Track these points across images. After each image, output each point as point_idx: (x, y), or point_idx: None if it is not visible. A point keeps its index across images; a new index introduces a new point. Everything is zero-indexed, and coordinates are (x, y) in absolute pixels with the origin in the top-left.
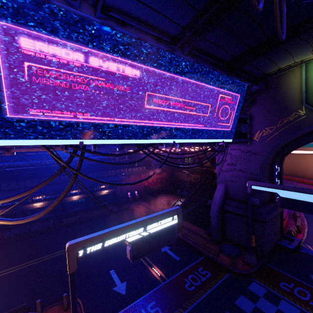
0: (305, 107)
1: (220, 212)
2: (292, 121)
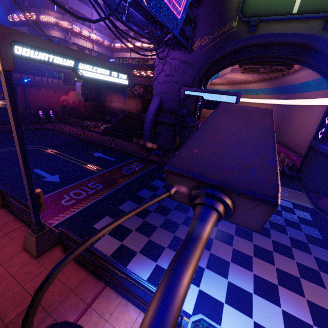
0: (238, 19)
1: (154, 123)
2: (226, 32)
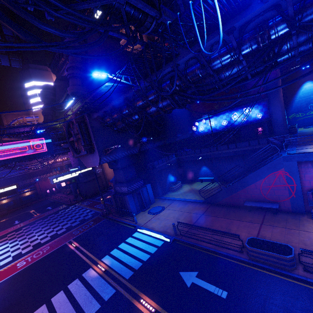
0: None
1: (73, 184)
2: None
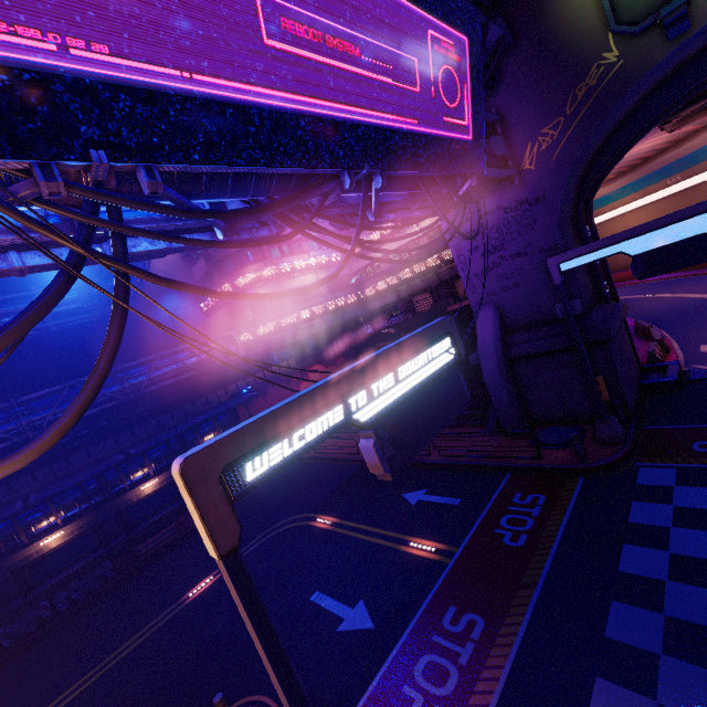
0: (616, 41)
1: (506, 367)
2: (595, 86)
